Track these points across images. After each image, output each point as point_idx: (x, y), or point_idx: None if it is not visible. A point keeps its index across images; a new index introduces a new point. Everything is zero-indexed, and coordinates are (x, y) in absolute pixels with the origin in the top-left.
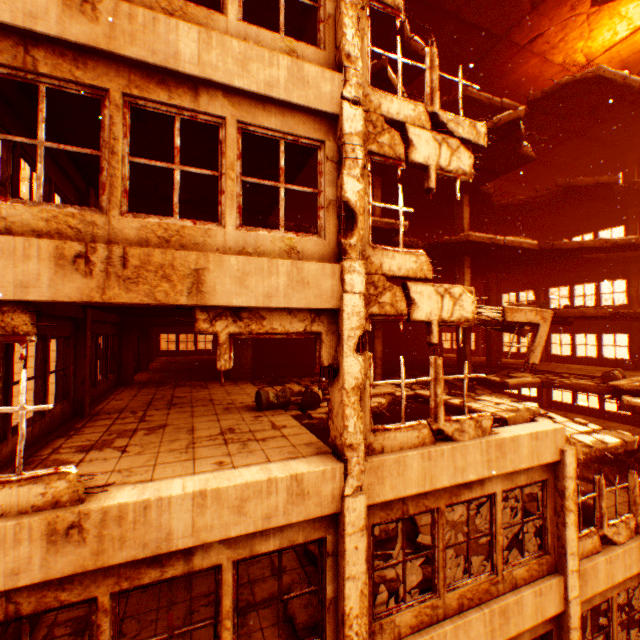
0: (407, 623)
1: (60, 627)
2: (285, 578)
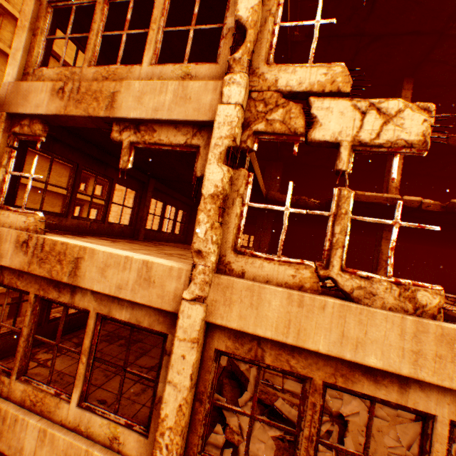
0: None
1: (76, 338)
2: None
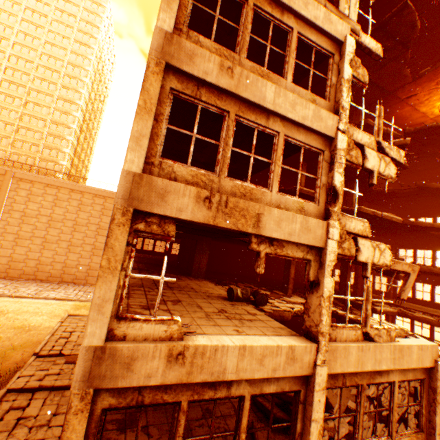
0: None
1: (109, 423)
2: None
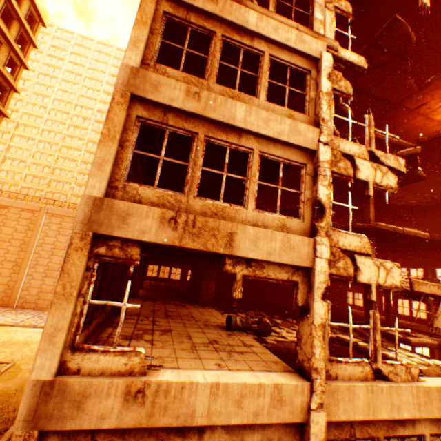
0: None
1: None
2: None
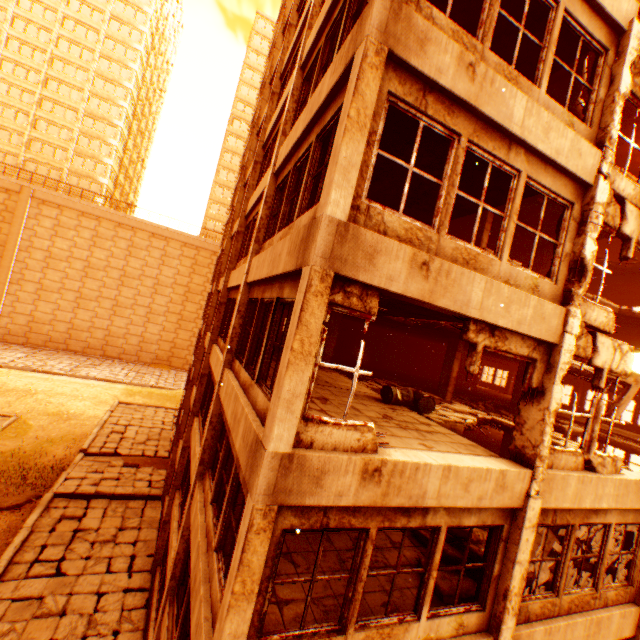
0: (534, 611)
1: None
2: (406, 552)
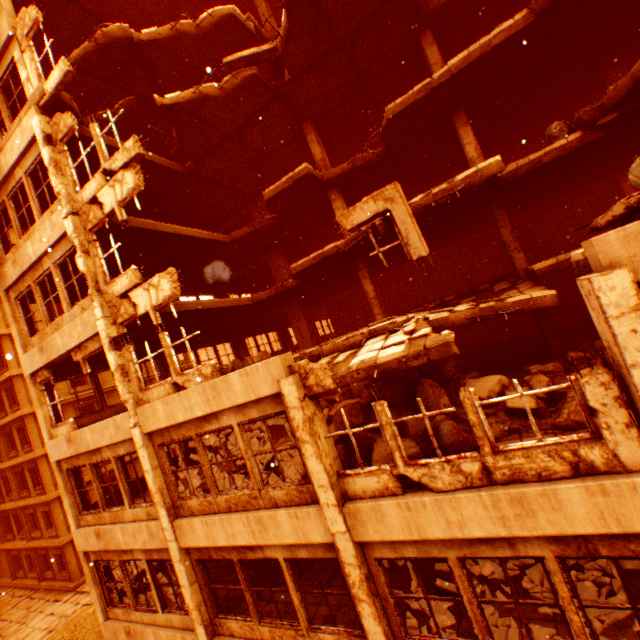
0: (196, 508)
1: None
2: None
